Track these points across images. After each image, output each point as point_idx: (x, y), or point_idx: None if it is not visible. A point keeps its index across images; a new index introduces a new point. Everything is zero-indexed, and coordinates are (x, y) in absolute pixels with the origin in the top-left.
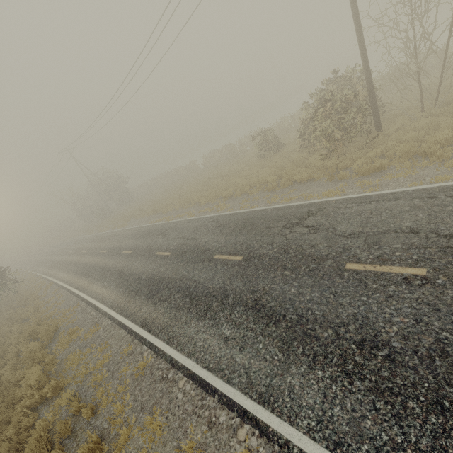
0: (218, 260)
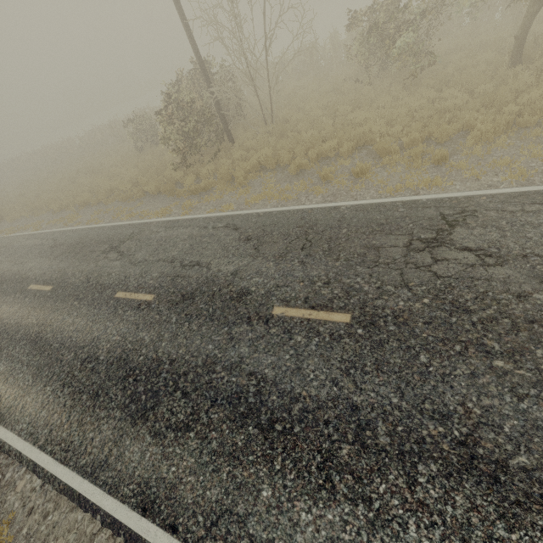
0: (30, 291)
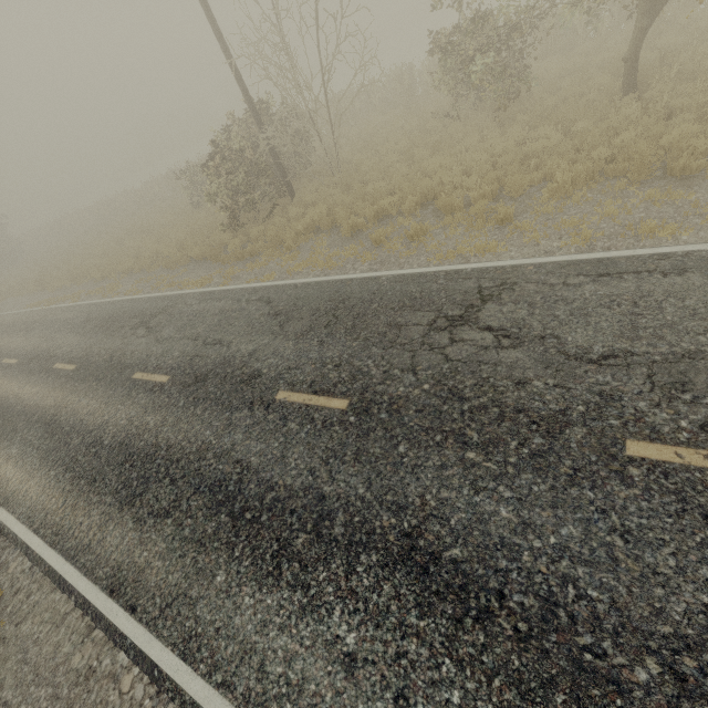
0: (55, 370)
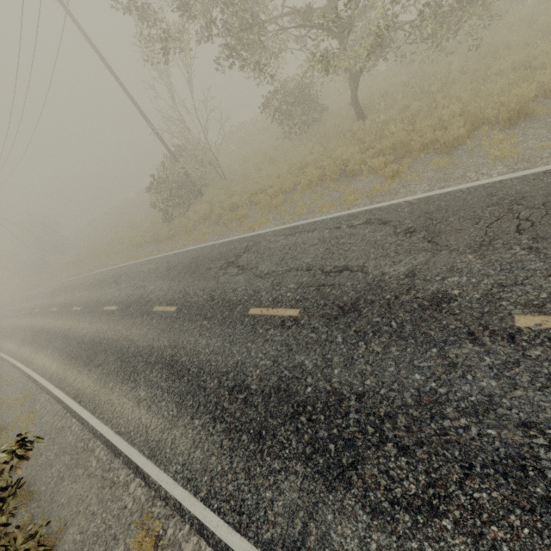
0: (72, 311)
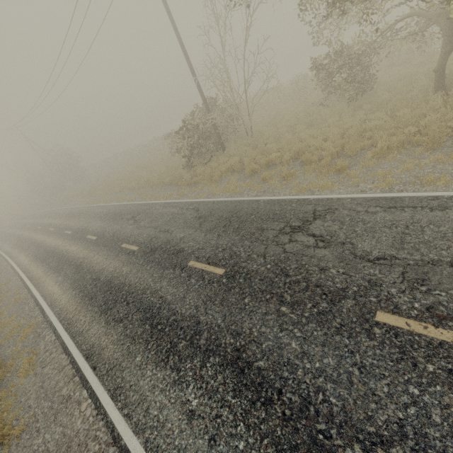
0: (87, 239)
